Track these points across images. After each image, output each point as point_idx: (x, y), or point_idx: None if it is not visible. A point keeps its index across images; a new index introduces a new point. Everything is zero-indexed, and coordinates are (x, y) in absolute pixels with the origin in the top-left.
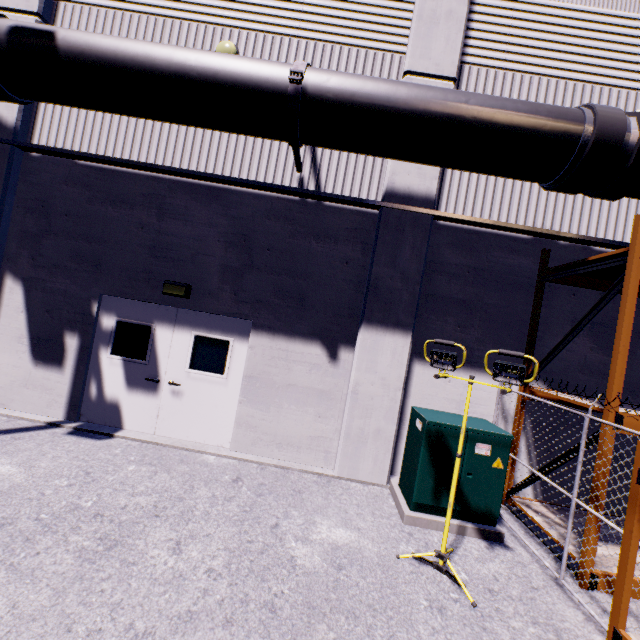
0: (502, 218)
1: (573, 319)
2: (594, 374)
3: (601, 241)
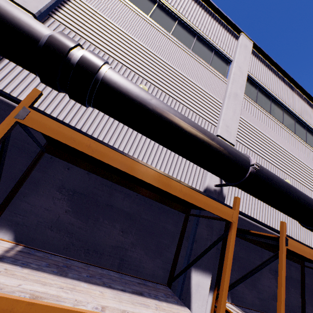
0: (35, 103)
1: (61, 186)
2: (61, 232)
3: (92, 137)
